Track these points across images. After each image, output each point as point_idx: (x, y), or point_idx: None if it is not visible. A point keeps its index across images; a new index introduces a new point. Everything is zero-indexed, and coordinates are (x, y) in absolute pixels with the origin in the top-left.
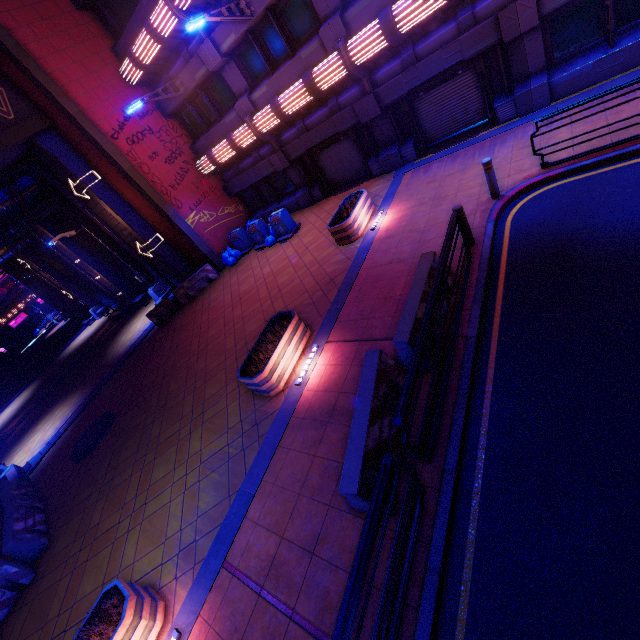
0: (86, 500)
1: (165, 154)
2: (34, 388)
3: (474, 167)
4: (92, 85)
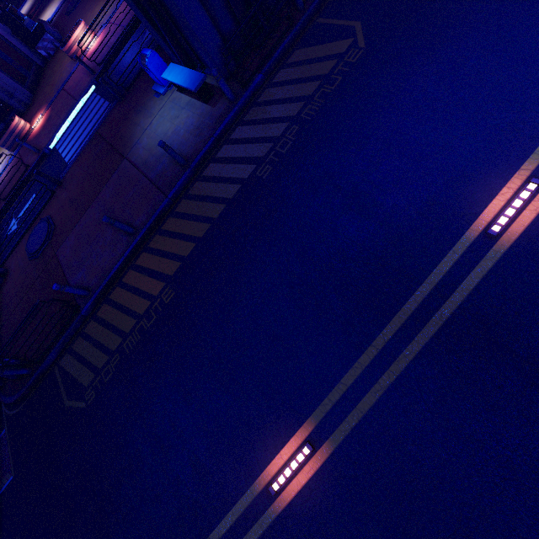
0: (74, 24)
1: None
2: None
3: None
4: None
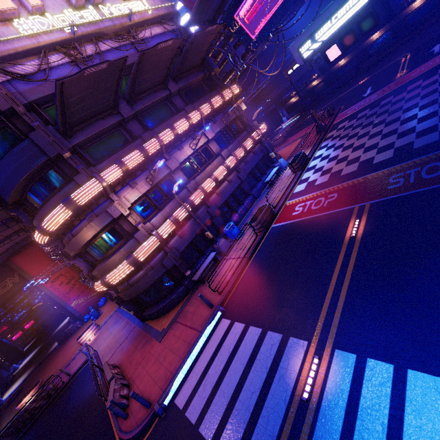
0: None
1: (66, 281)
2: (38, 349)
3: (107, 331)
4: (41, 267)
